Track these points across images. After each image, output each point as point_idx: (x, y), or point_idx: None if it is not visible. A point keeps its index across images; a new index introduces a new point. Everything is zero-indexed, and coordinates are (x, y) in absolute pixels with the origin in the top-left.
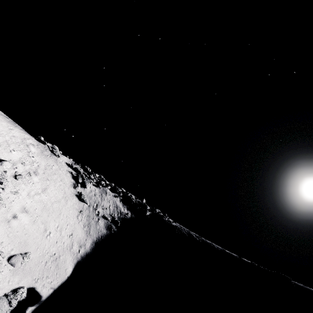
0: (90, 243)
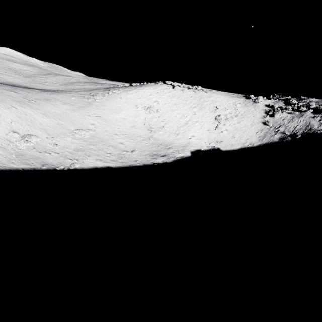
0: (258, 144)
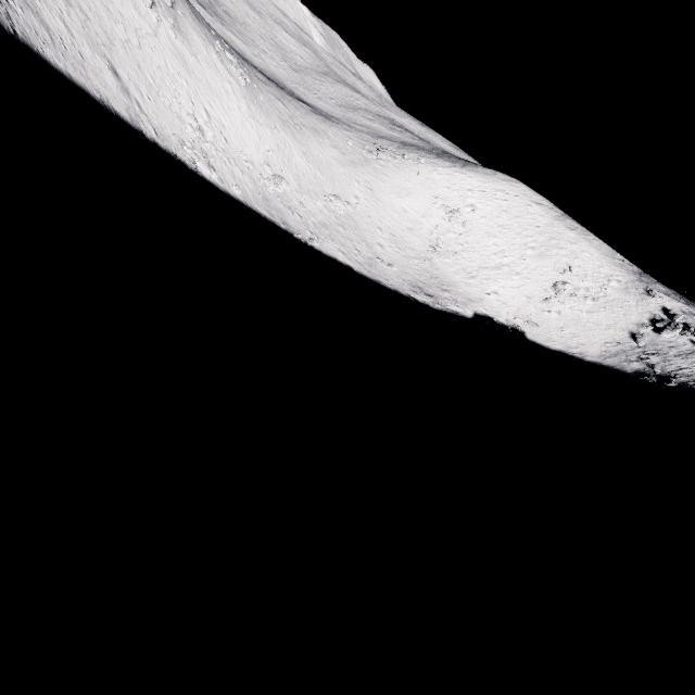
0: (594, 361)
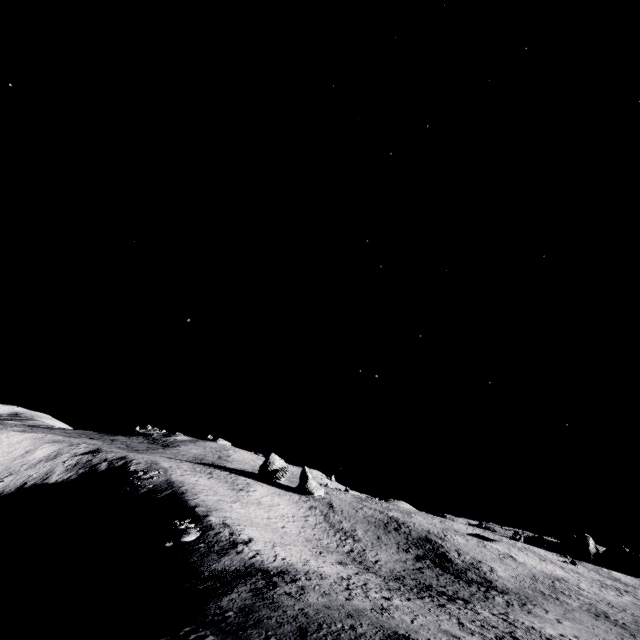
0: None
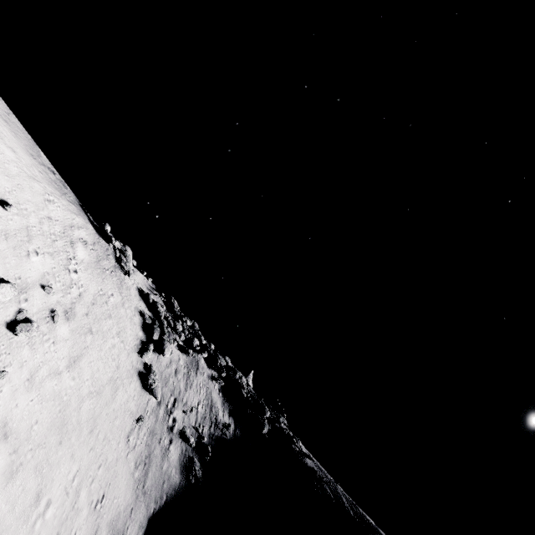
0: (139, 522)
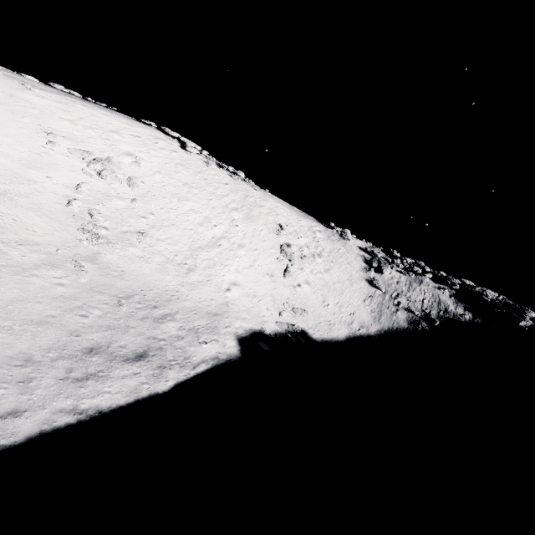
0: (377, 329)
